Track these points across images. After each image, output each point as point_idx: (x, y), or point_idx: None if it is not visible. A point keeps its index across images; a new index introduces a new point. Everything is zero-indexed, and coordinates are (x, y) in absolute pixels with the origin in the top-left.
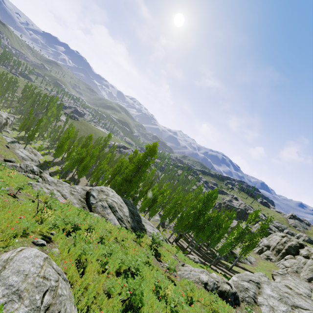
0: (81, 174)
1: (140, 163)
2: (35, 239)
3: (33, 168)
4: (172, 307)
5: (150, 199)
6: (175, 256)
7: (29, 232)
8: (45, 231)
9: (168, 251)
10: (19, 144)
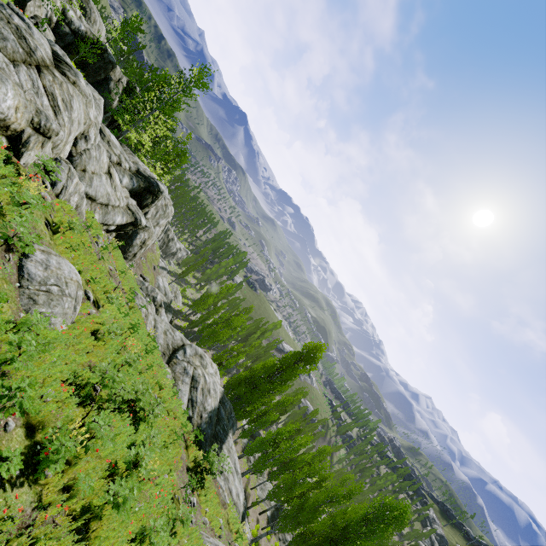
0: (202, 342)
1: (283, 364)
2: (88, 290)
3: (157, 297)
4: (131, 459)
5: (270, 440)
6: (234, 545)
7: (91, 288)
8: (102, 303)
9: (229, 525)
10: (167, 273)
